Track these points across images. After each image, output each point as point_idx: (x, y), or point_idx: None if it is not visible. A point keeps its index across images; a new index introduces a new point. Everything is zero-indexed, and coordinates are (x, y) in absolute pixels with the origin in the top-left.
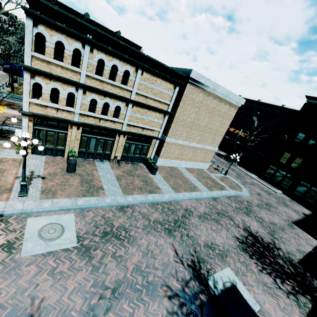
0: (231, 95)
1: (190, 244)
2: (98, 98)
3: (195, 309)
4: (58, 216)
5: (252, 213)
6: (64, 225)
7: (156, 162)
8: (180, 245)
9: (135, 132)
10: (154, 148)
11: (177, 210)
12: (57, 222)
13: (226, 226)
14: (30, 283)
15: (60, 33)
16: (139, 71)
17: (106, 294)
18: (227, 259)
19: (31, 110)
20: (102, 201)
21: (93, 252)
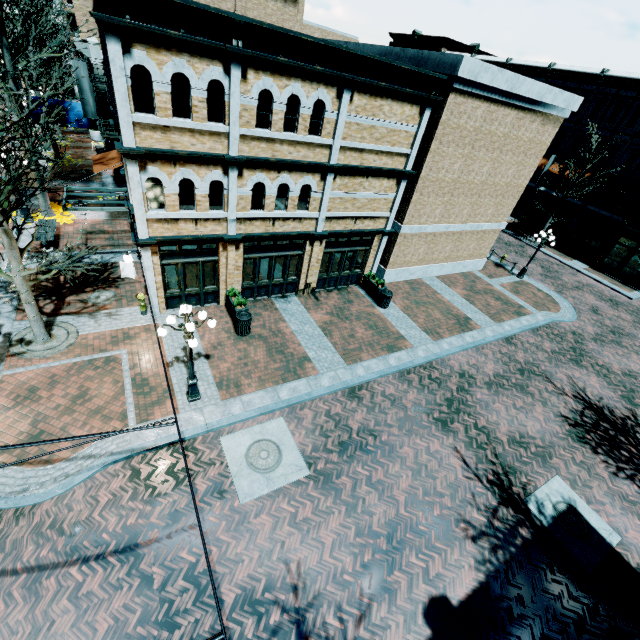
0: (549, 97)
1: (485, 443)
2: (267, 178)
3: (517, 552)
4: (261, 427)
5: (586, 359)
6: (276, 440)
7: (382, 277)
8: (468, 448)
9: (342, 231)
10: (378, 252)
11: (446, 378)
12: (264, 437)
13: (540, 396)
14: (272, 541)
15: (176, 53)
16: (346, 94)
17: (380, 545)
18: (553, 461)
19: (153, 234)
20: (318, 386)
21: (338, 481)
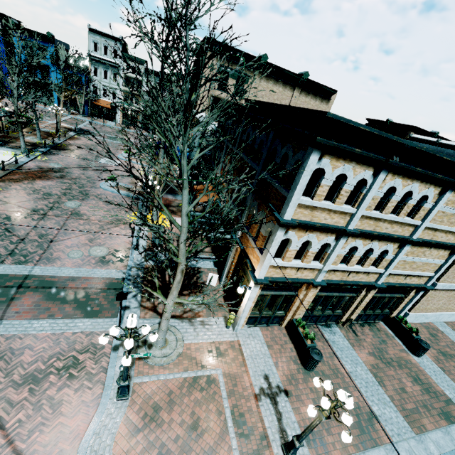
0: None
1: None
2: (362, 244)
3: None
4: None
5: None
6: None
7: (403, 318)
8: None
9: (394, 284)
10: (411, 301)
11: None
12: None
13: None
14: None
15: (348, 161)
16: (448, 193)
17: None
18: None
19: (265, 274)
20: None
21: None
